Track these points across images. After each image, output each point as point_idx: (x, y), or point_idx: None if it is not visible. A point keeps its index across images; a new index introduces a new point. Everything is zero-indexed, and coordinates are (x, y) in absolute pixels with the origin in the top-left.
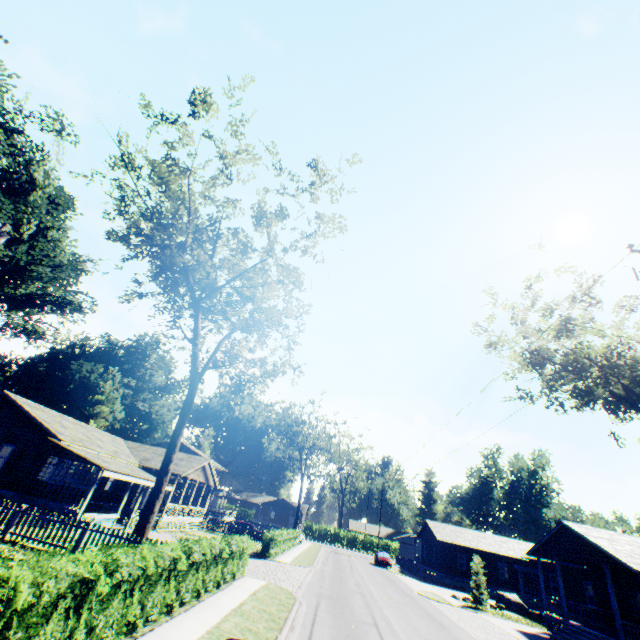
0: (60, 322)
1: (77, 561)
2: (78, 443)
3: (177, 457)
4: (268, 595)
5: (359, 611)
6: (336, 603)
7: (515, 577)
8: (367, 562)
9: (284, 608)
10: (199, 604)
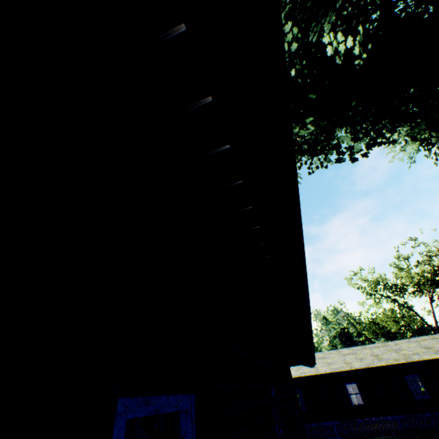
0: None
1: None
2: None
3: None
4: None
5: None
6: None
7: None
8: None
9: None
10: None
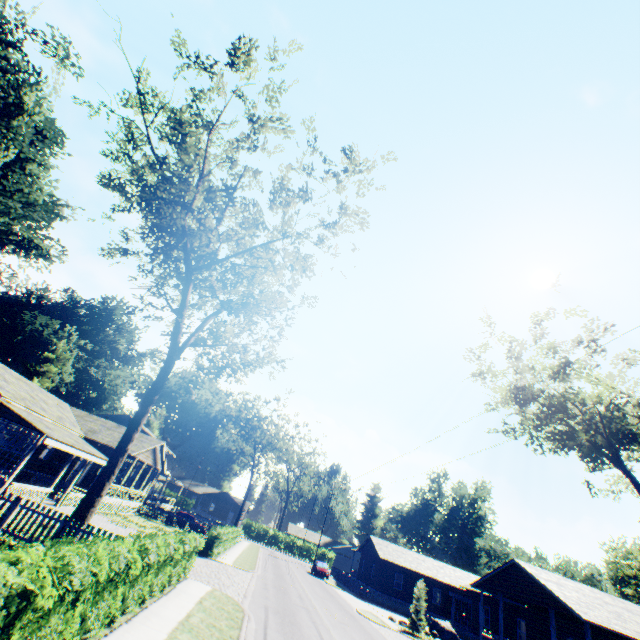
0: (21, 265)
1: (19, 565)
2: (20, 402)
3: None
4: (215, 605)
5: (308, 632)
6: (284, 620)
7: (447, 604)
8: (305, 570)
9: (234, 624)
10: (142, 613)
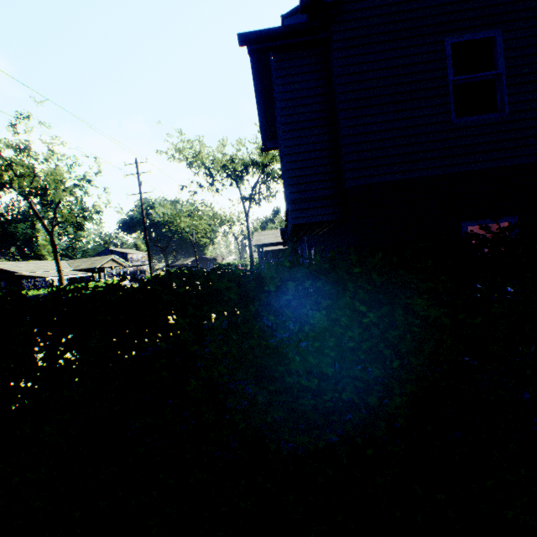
0: None
1: None
2: (31, 272)
3: (95, 260)
4: None
5: None
6: None
7: None
8: None
9: None
10: None
